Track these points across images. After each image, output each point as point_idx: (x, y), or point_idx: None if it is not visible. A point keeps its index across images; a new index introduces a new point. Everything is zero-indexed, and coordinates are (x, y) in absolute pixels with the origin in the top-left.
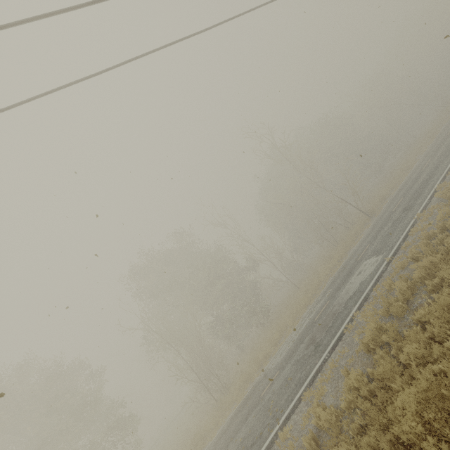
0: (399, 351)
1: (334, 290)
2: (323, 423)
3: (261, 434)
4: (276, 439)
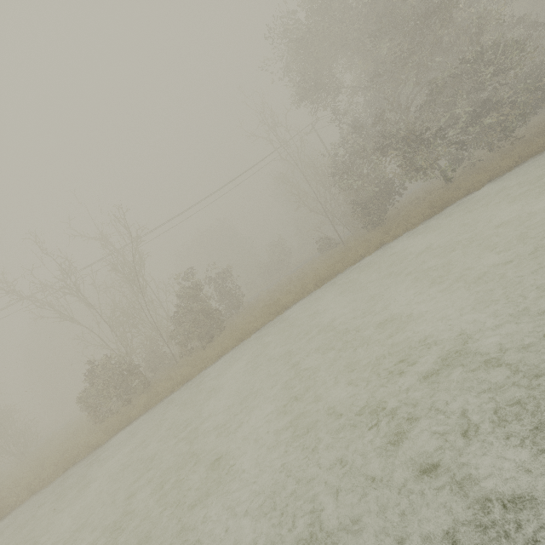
0: None
1: None
2: None
3: None
4: None
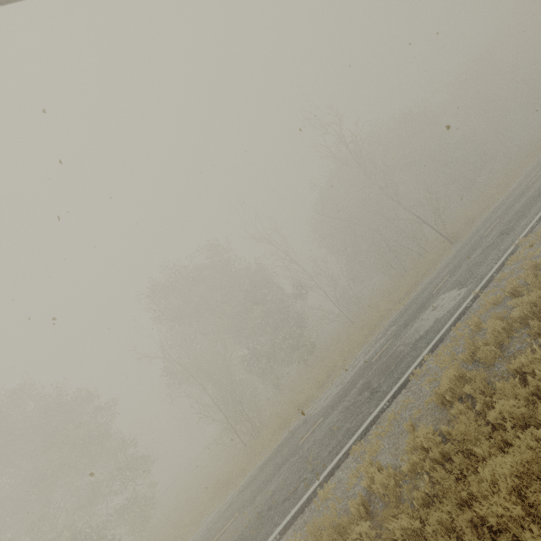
0: (485, 407)
1: (399, 328)
2: (377, 487)
3: (297, 489)
4: (314, 497)
